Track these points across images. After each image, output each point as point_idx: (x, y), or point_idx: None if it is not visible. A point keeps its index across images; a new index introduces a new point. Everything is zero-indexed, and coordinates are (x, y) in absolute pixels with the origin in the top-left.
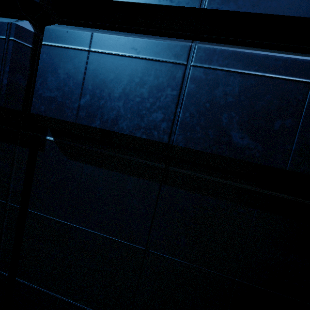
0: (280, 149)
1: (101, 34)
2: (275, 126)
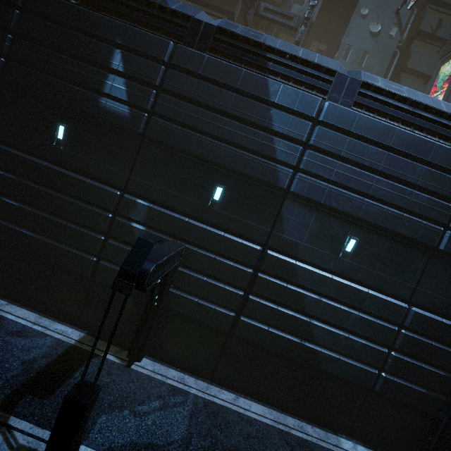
0: None
1: None
2: None
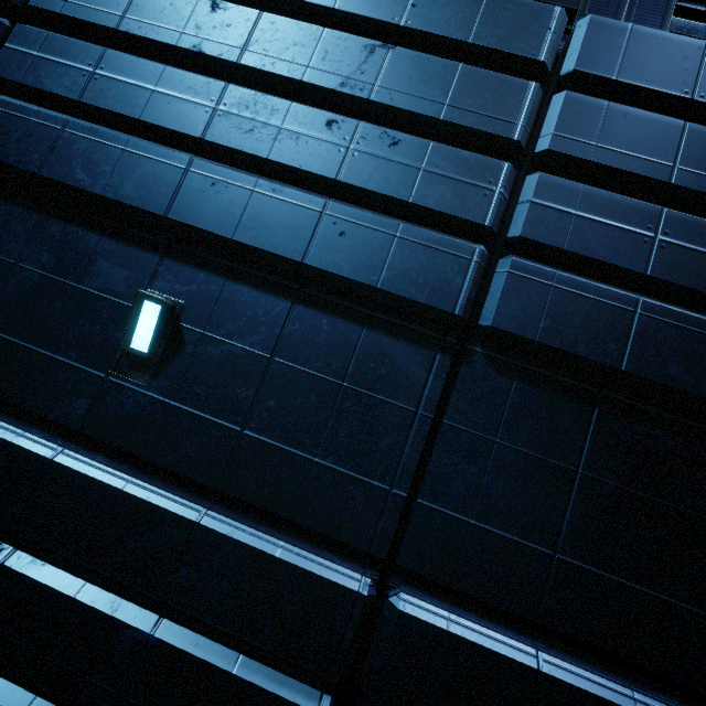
0: (705, 384)
1: (564, 275)
2: (701, 366)
